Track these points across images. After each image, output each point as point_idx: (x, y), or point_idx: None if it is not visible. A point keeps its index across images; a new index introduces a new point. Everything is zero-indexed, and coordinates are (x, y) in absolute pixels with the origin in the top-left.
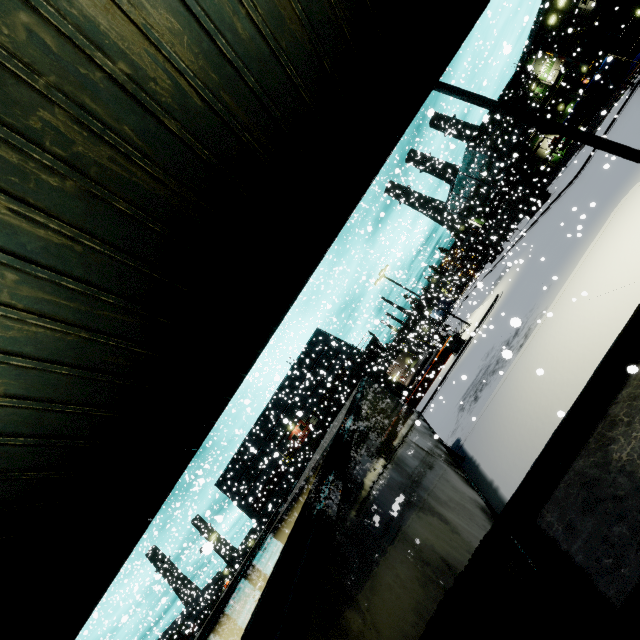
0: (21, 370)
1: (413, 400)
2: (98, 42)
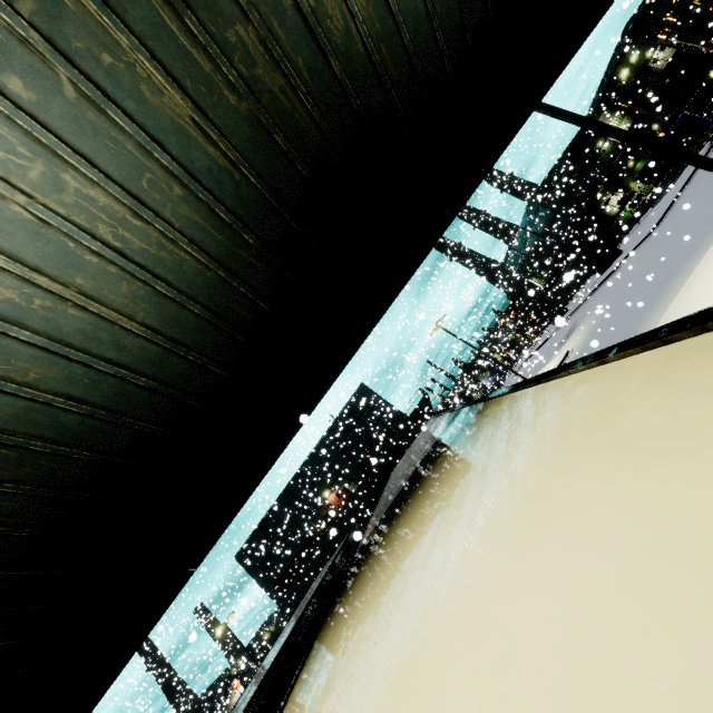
0: (162, 298)
1: None
2: None
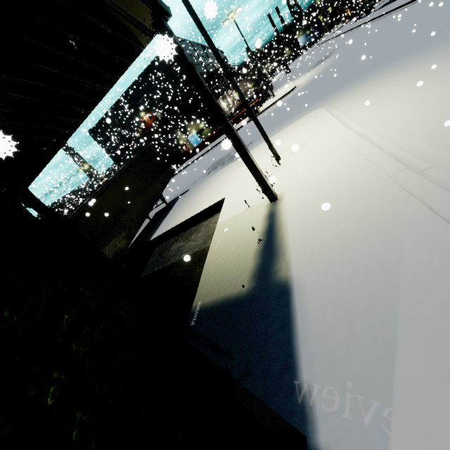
0: None
1: (218, 133)
2: None
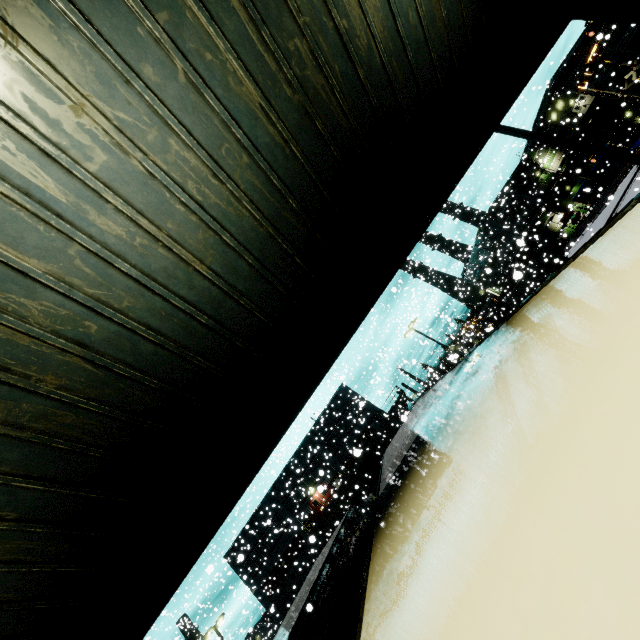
0: (225, 247)
1: None
2: (336, 3)
